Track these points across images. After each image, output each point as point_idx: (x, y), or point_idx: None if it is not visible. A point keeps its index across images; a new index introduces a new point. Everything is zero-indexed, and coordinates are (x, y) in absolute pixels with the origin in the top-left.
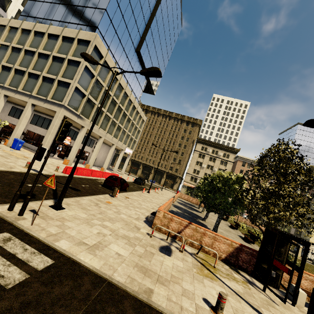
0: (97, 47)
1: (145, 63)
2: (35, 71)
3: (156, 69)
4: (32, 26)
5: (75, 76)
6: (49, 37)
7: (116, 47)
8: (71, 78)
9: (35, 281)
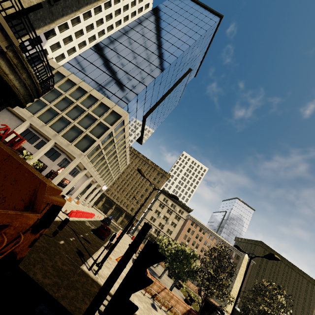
0: (124, 120)
1: (146, 125)
2: (68, 117)
3: (177, 198)
4: (78, 81)
5: (101, 137)
6: (90, 96)
7: (132, 114)
8: (97, 136)
9: None
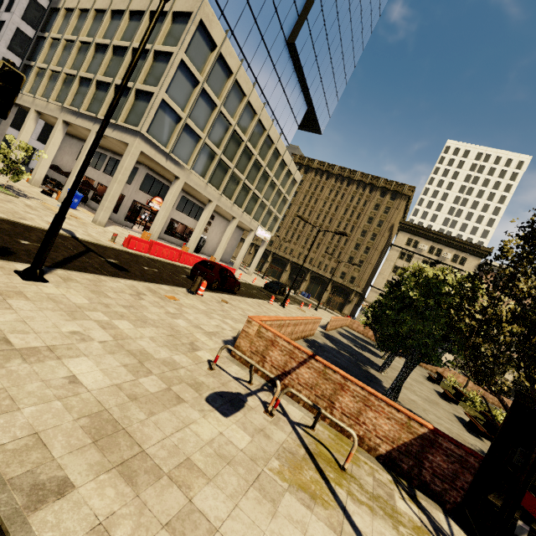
0: (205, 26)
1: (305, 67)
2: (105, 77)
3: None
4: (109, 2)
5: (161, 80)
6: (132, 17)
7: (246, 33)
8: (156, 84)
9: None
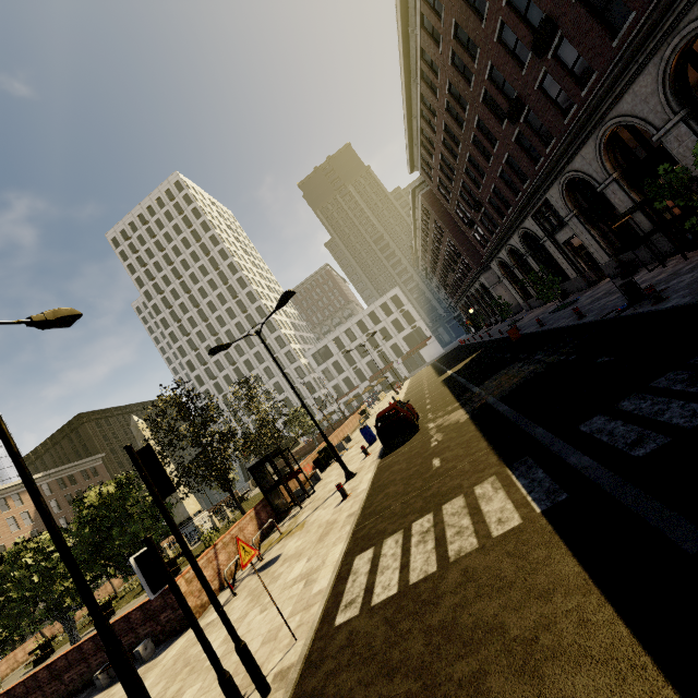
0: None
1: None
2: None
3: (75, 312)
4: None
5: None
6: None
7: None
8: None
9: (386, 535)
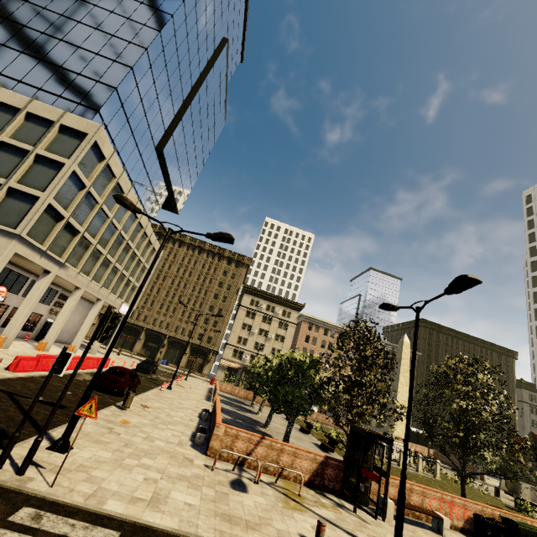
0: (98, 145)
1: (170, 167)
2: None
3: (229, 236)
4: None
5: (50, 187)
6: None
7: (124, 141)
8: (40, 187)
9: None
